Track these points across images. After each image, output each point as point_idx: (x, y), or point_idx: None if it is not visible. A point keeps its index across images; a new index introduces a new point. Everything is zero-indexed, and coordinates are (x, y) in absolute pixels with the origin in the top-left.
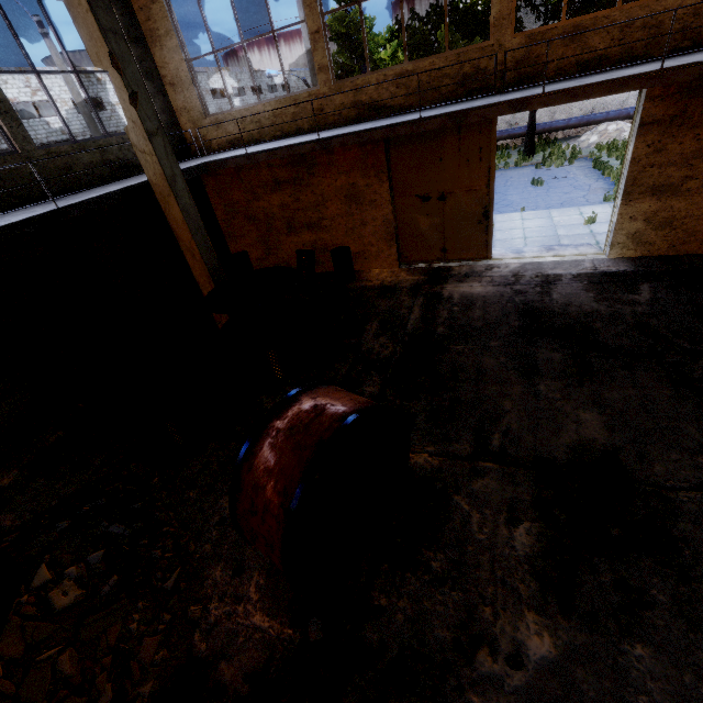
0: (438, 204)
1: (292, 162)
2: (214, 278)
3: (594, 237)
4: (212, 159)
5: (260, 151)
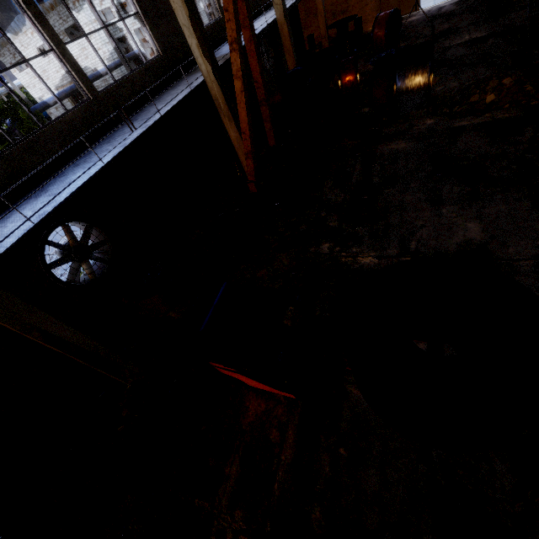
0: None
1: None
2: (326, 25)
3: None
4: None
5: None
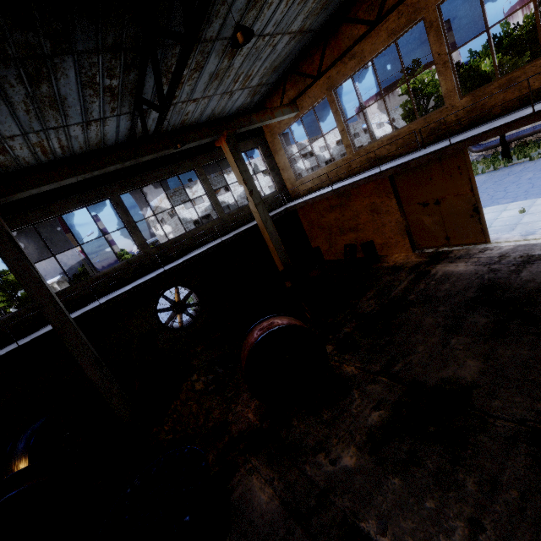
0: (435, 207)
1: (338, 195)
2: (284, 264)
3: None
4: (289, 206)
5: (308, 199)
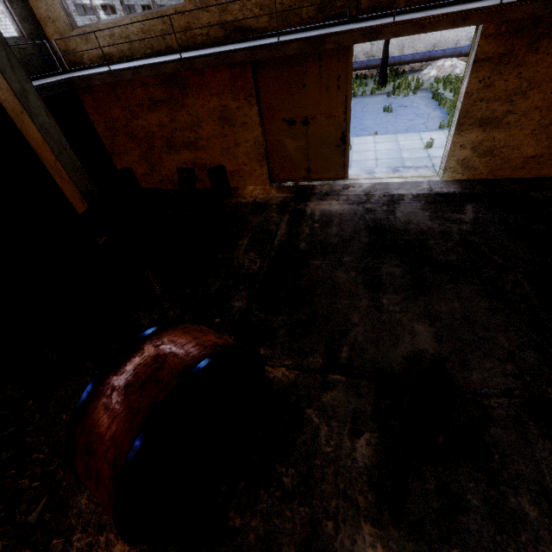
0: (303, 128)
1: (165, 81)
2: (87, 198)
3: (431, 160)
4: (75, 75)
5: (124, 68)
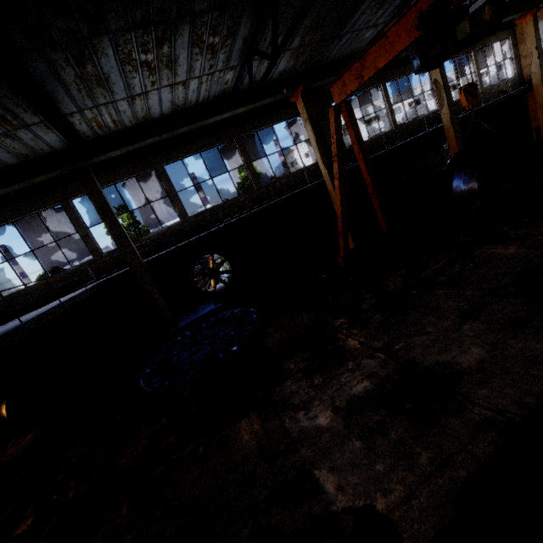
0: None
1: None
2: None
3: None
4: None
5: None
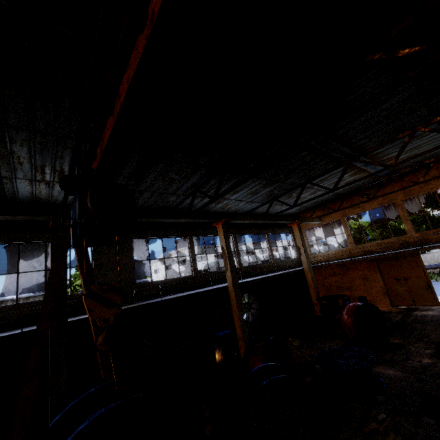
0: (404, 282)
1: (340, 267)
2: (317, 295)
3: None
4: (316, 265)
5: (332, 262)
